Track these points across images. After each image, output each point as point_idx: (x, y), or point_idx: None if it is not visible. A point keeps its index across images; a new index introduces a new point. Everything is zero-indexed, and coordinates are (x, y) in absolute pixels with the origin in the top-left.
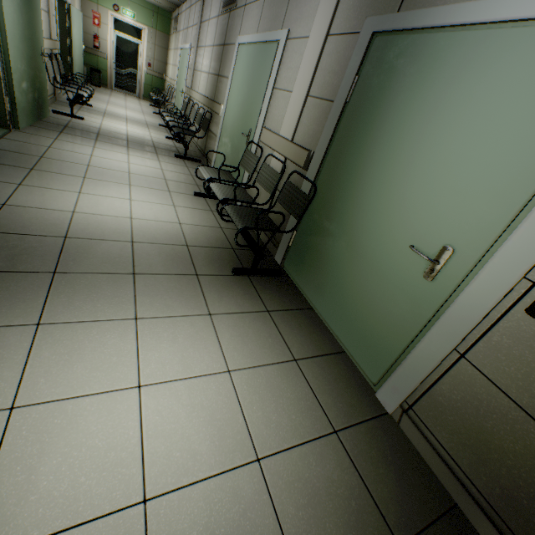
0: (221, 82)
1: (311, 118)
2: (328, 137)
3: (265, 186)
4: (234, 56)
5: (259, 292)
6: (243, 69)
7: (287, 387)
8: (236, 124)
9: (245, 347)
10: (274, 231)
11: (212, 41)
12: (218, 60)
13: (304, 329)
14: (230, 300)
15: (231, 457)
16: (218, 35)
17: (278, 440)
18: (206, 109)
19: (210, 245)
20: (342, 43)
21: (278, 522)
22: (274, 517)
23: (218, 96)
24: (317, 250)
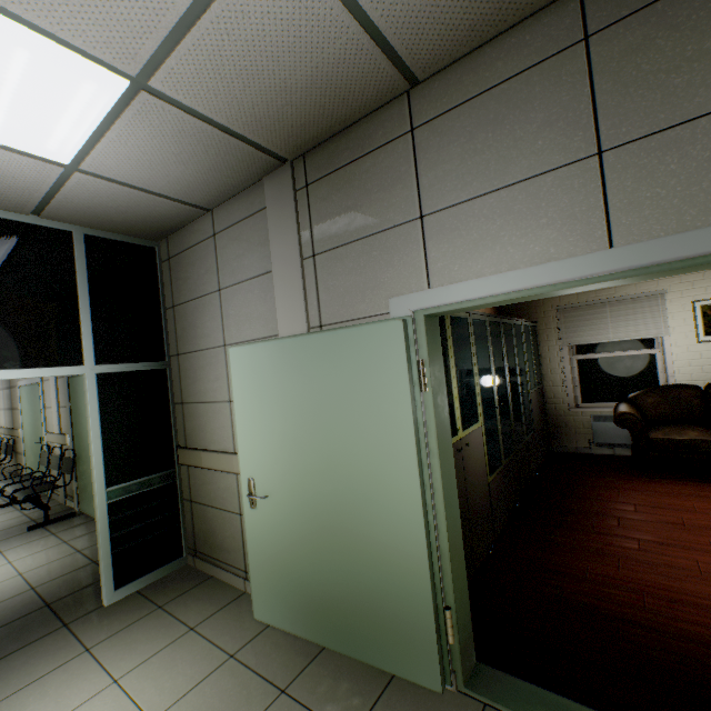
0: (16, 413)
1: (65, 417)
2: (71, 424)
3: (56, 468)
4: (19, 394)
5: (51, 529)
6: (27, 401)
7: (53, 551)
8: (32, 438)
9: (27, 551)
10: (52, 488)
11: (2, 385)
12: (10, 398)
13: (82, 529)
14: (21, 541)
15: (4, 579)
16: (5, 381)
17: (38, 566)
18: (10, 437)
19: (11, 527)
20: (63, 381)
21: (27, 580)
22: (25, 580)
23: (17, 423)
24: (87, 484)
